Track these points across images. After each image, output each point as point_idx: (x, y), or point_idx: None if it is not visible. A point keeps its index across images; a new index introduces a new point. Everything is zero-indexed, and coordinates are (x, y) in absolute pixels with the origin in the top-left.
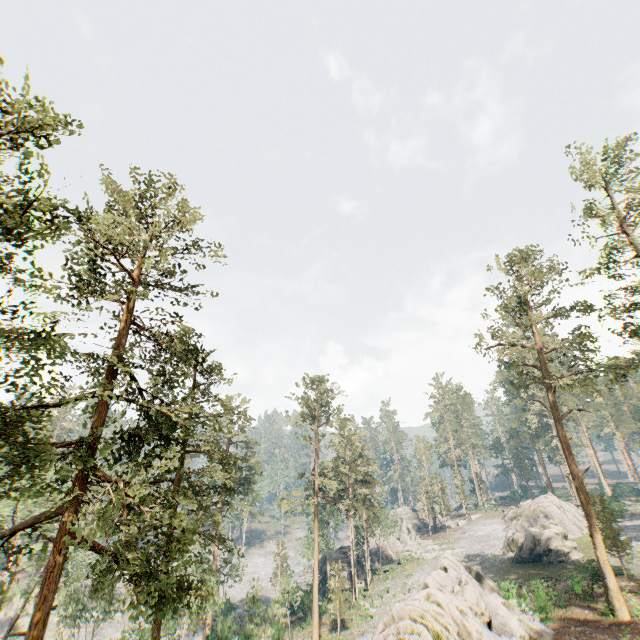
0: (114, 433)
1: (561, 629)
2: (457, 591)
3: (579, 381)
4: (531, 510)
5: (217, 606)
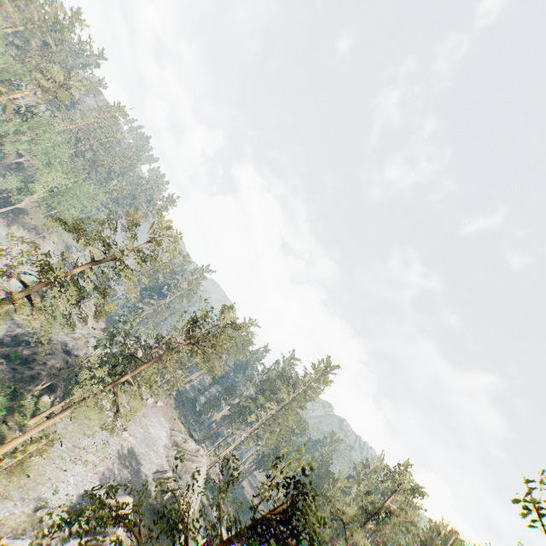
0: None
1: None
2: None
3: None
4: (191, 466)
5: None
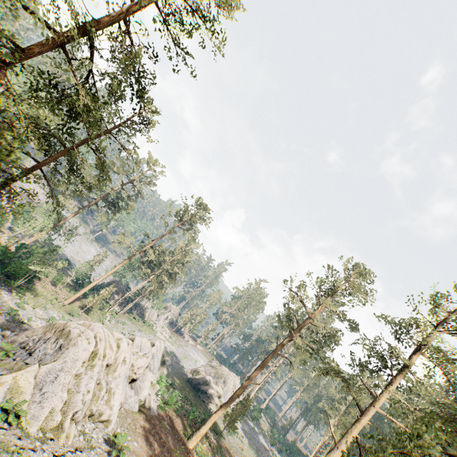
0: (48, 74)
1: (160, 418)
2: (139, 355)
3: (307, 351)
4: (222, 372)
5: (45, 239)
